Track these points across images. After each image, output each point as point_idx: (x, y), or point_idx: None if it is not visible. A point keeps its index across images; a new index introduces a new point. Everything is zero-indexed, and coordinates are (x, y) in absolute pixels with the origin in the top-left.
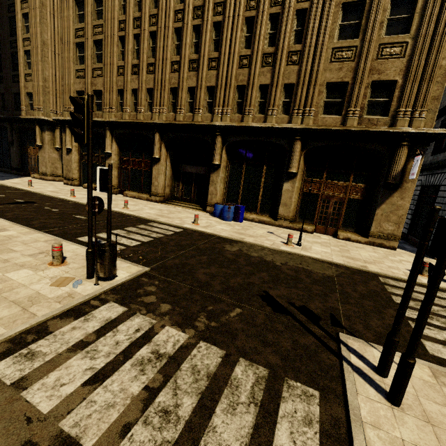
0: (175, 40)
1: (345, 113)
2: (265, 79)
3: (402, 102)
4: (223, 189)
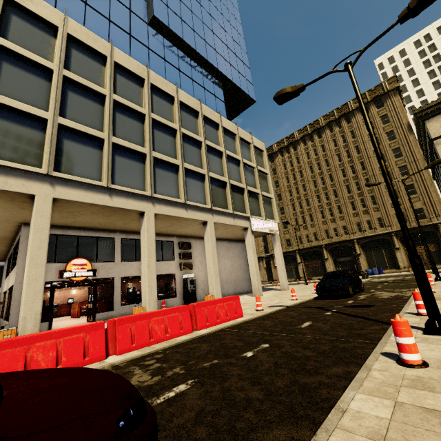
0: (321, 214)
1: (408, 222)
2: (367, 218)
3: (429, 214)
4: (365, 263)
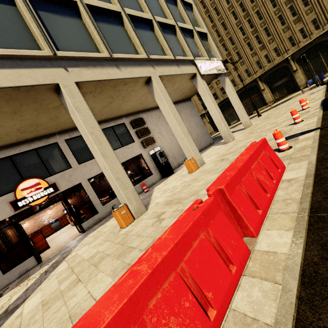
0: (248, 47)
1: None
2: (299, 27)
3: None
4: (303, 76)
